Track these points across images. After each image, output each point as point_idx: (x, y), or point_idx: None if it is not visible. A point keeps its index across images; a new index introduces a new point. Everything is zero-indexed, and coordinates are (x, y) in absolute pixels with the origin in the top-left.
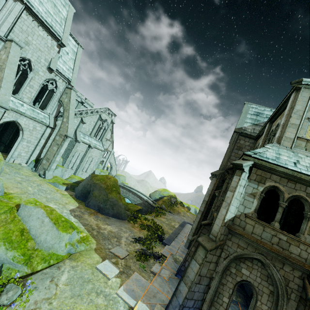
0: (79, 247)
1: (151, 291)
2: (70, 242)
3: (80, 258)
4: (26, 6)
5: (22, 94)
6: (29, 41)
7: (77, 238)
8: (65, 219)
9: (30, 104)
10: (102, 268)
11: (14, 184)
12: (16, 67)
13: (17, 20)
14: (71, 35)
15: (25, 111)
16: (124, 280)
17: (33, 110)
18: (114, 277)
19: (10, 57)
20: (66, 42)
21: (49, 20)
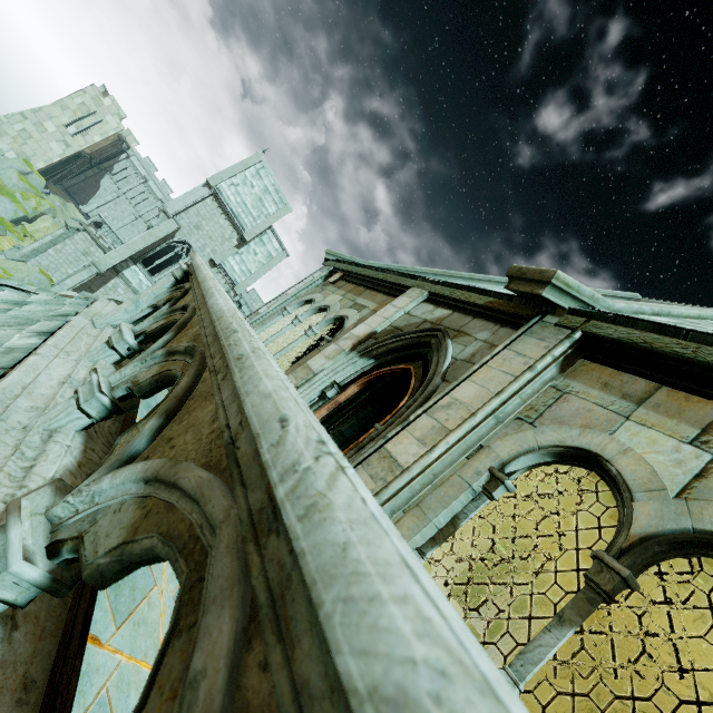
0: None
1: None
2: None
3: None
4: (215, 192)
5: (160, 279)
6: (201, 226)
7: None
8: None
9: None
10: None
11: None
12: (154, 240)
13: (197, 203)
14: (277, 237)
15: None
16: None
17: None
18: None
19: (156, 230)
20: (250, 238)
21: (239, 210)
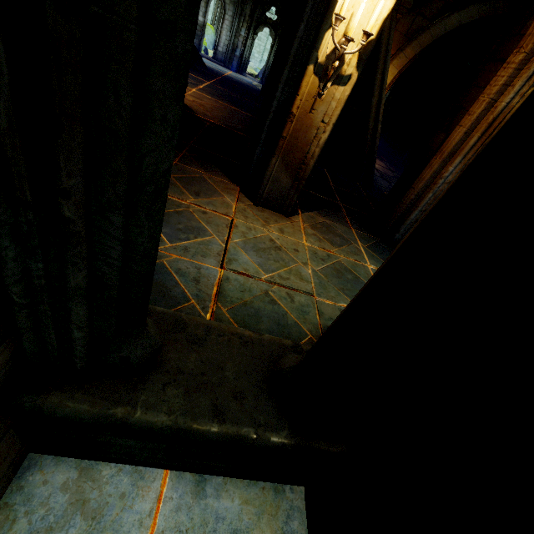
0: None
1: None
2: None
3: None
4: None
5: None
6: None
7: None
8: None
9: None
10: None
11: None
12: None
13: None
14: None
15: None
16: None
17: None
18: None
19: None
20: None
21: None
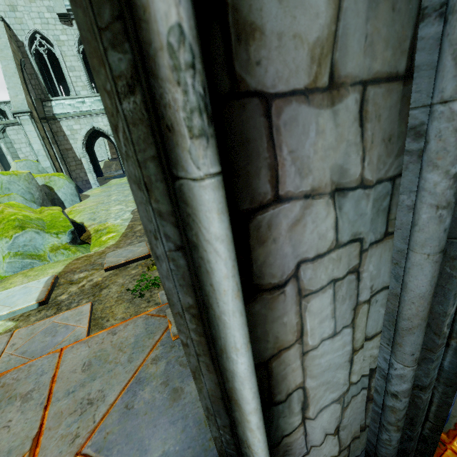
0: (52, 258)
1: (6, 384)
2: (32, 252)
3: (13, 279)
4: None
5: (74, 89)
6: (12, 3)
7: (56, 243)
8: (16, 216)
9: (91, 96)
10: (4, 296)
11: (98, 199)
12: (10, 51)
13: None
14: None
15: (90, 108)
16: (21, 327)
17: (99, 101)
18: (7, 320)
19: None
20: None
21: None
